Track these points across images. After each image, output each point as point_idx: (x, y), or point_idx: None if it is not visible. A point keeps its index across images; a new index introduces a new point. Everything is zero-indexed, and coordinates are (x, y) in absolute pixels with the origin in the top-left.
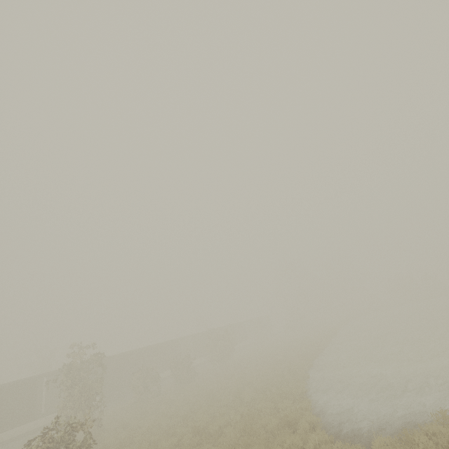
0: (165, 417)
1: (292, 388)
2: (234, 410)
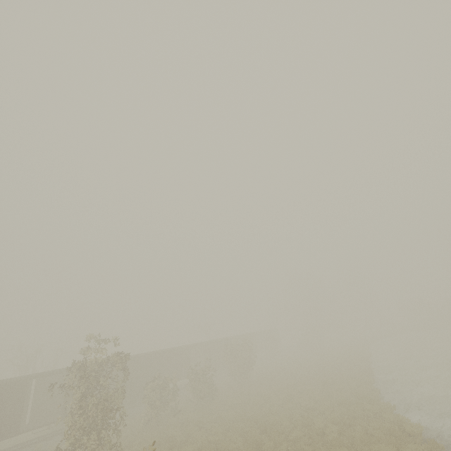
0: (212, 449)
1: (390, 423)
2: (326, 450)
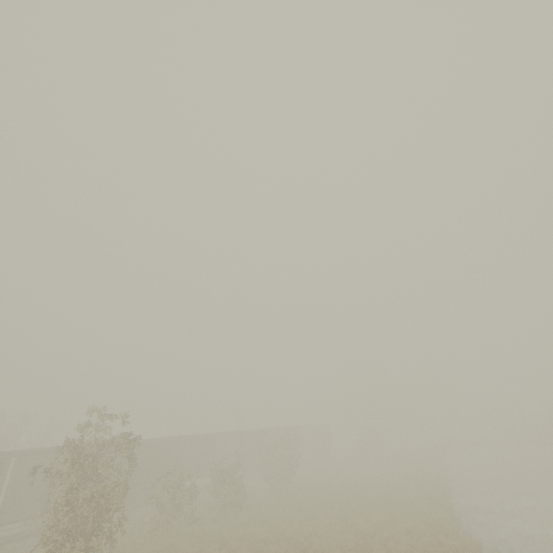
0: None
1: None
2: None
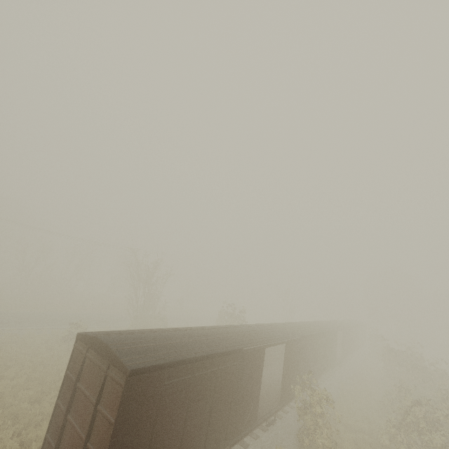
0: None
1: None
2: None
